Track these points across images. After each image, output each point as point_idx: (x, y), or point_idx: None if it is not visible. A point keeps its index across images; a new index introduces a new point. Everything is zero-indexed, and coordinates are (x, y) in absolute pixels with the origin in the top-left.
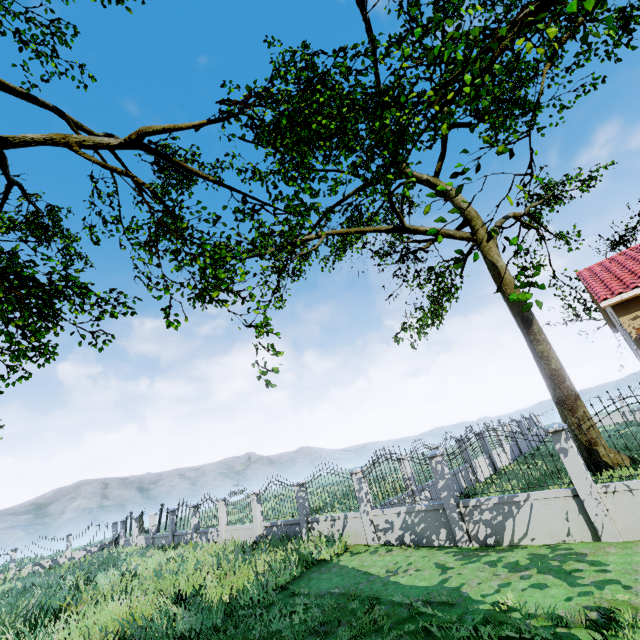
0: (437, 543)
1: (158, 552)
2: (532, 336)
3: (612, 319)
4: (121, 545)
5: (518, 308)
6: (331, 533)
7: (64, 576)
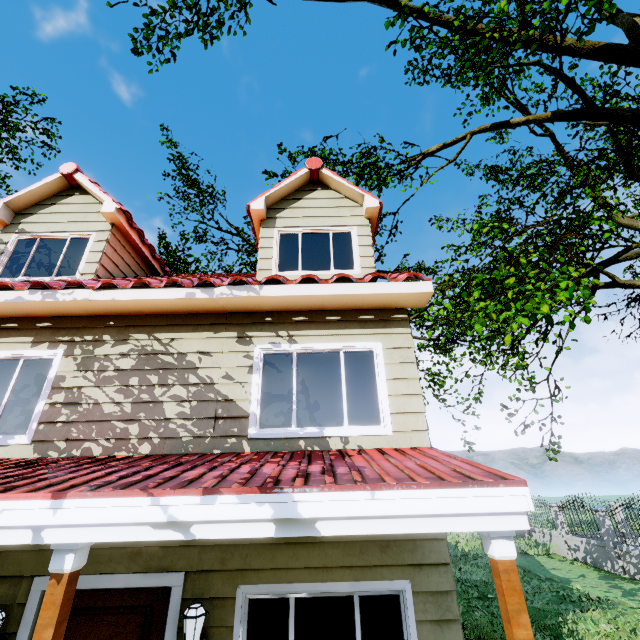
0: (606, 568)
1: None
2: None
3: None
4: None
5: None
6: (543, 541)
7: None
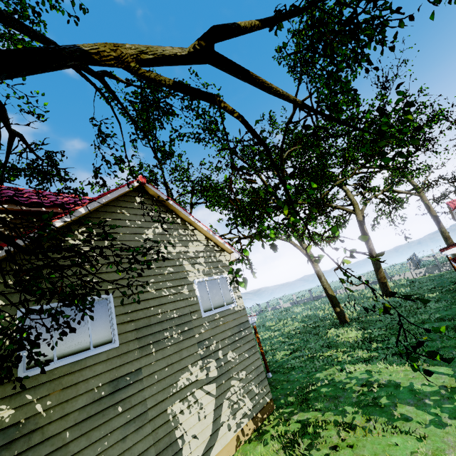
0: (435, 273)
1: (325, 297)
2: (440, 226)
3: (455, 217)
4: (270, 310)
5: (436, 218)
6: (399, 278)
7: (287, 309)
